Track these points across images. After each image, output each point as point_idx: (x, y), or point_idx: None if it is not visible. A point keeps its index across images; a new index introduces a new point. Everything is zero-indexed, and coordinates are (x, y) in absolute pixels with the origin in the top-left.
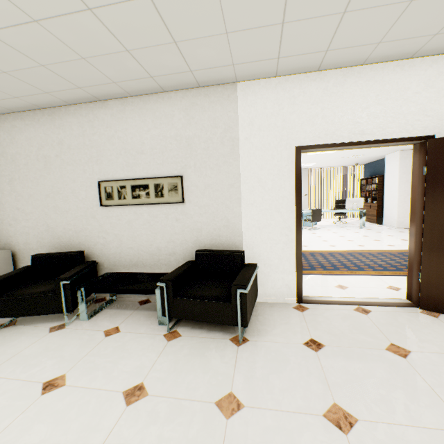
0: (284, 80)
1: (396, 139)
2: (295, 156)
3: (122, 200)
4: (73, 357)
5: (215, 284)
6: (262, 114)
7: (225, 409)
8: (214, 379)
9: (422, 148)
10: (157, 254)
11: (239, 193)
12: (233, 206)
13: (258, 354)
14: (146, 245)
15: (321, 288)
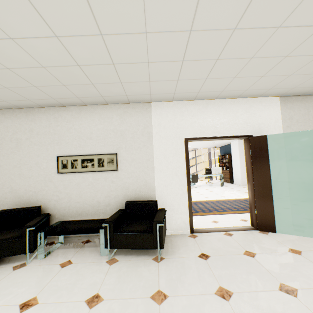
0: (177, 103)
1: (235, 136)
2: (185, 143)
3: (74, 169)
4: (40, 284)
5: (140, 223)
6: (165, 120)
7: (157, 300)
8: (147, 284)
9: (248, 141)
10: (97, 206)
11: (153, 164)
12: (149, 172)
13: (172, 266)
14: (89, 200)
15: (203, 223)
